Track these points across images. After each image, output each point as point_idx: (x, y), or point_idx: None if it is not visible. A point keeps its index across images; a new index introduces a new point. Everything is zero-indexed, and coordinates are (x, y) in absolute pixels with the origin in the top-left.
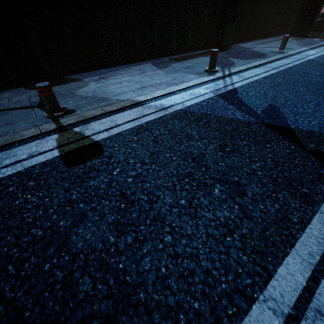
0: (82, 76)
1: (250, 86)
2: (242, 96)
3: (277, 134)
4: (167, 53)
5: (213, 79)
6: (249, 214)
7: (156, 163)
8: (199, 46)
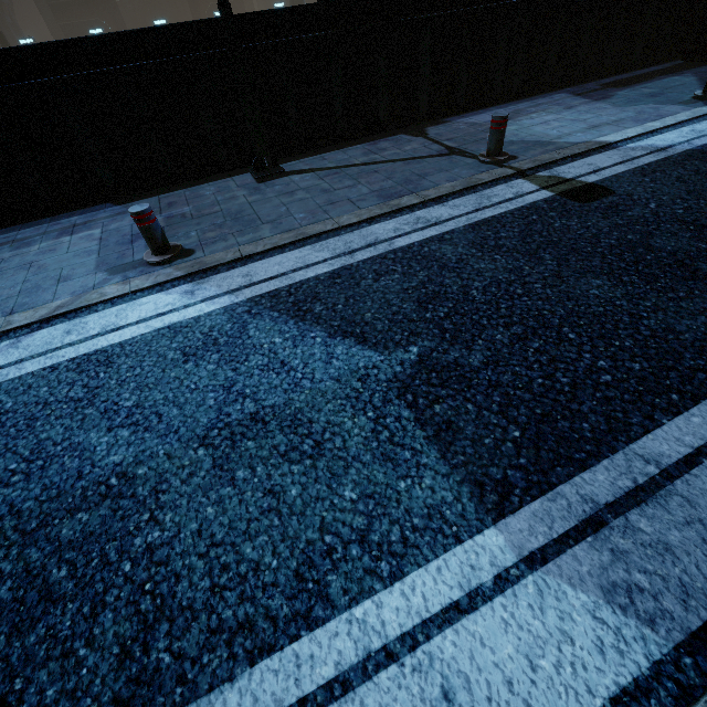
0: (468, 118)
1: None
2: None
3: None
4: (594, 74)
5: None
6: None
7: (703, 199)
8: (654, 57)
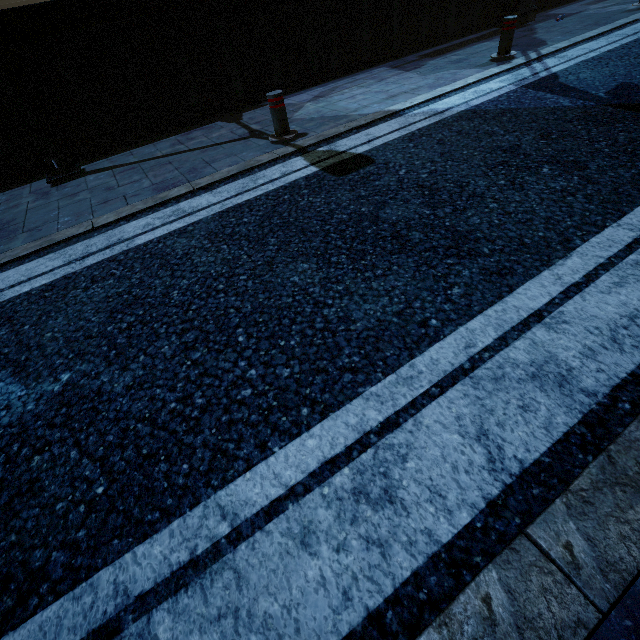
0: (287, 100)
1: (581, 66)
2: (568, 81)
3: (634, 113)
4: (413, 47)
5: (510, 68)
6: (595, 181)
7: (452, 160)
8: (470, 26)
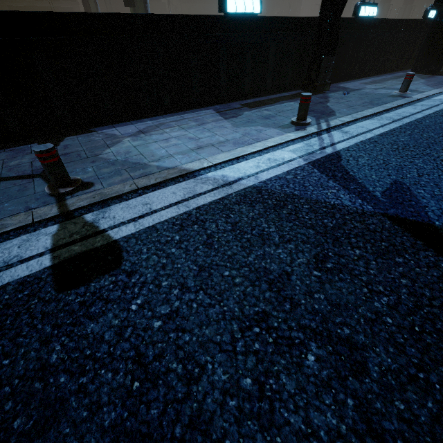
0: (115, 129)
1: (360, 148)
2: (349, 165)
3: (412, 237)
4: (238, 96)
5: (304, 136)
6: (377, 424)
7: (205, 290)
8: (284, 86)
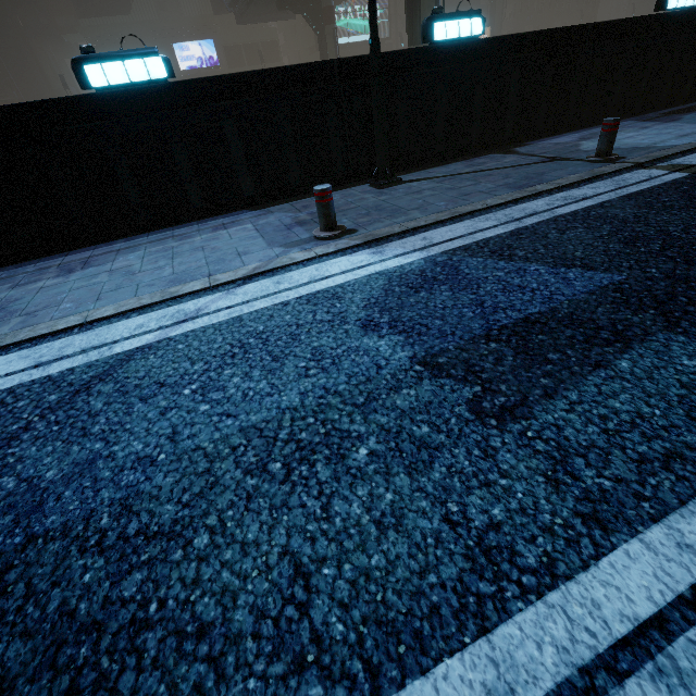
0: (549, 141)
1: None
2: None
3: None
4: (651, 107)
5: None
6: None
7: None
8: None
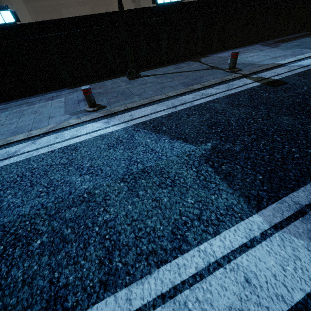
0: (218, 55)
1: None
2: None
3: None
4: (271, 37)
5: None
6: None
7: None
8: (296, 30)
